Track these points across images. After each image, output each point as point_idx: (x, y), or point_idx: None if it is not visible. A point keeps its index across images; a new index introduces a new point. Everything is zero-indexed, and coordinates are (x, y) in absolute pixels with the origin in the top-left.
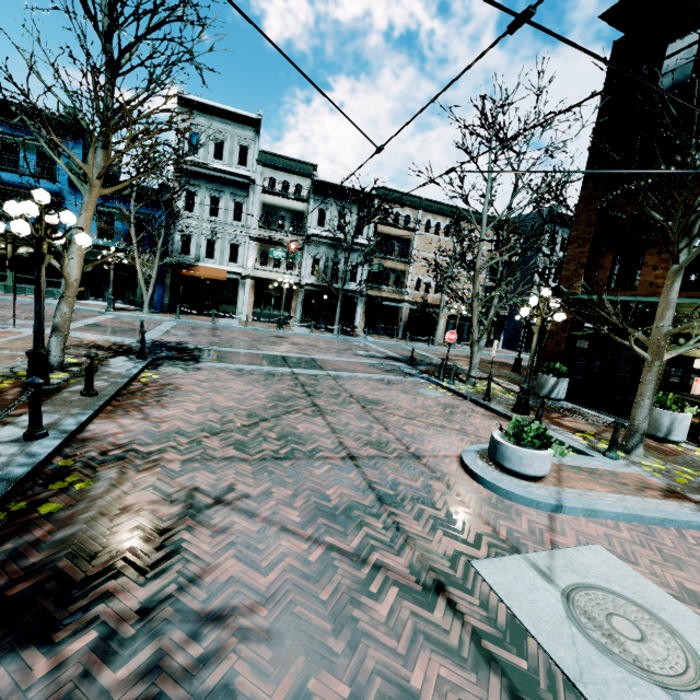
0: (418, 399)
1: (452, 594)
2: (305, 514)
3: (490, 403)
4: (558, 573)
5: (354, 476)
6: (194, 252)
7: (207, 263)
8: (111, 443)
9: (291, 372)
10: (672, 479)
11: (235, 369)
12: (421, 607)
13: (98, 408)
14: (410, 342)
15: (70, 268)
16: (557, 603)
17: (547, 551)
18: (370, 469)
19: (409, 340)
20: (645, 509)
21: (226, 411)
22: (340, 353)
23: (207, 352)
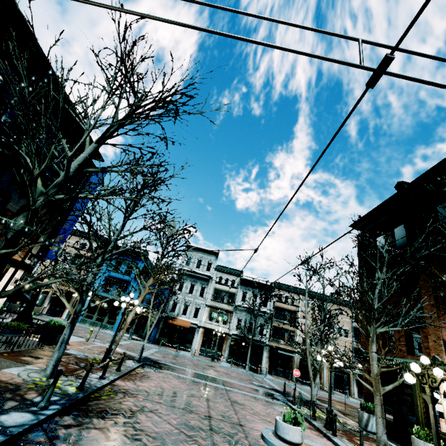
0: (268, 409)
1: None
2: (179, 423)
3: (314, 421)
4: None
5: (206, 421)
6: (177, 310)
7: (182, 317)
8: (122, 387)
9: (205, 382)
10: None
11: (177, 375)
12: None
13: (120, 375)
14: (299, 384)
15: (129, 317)
16: None
17: None
18: (214, 421)
19: (300, 383)
20: None
21: (165, 389)
22: (241, 380)
23: (167, 366)
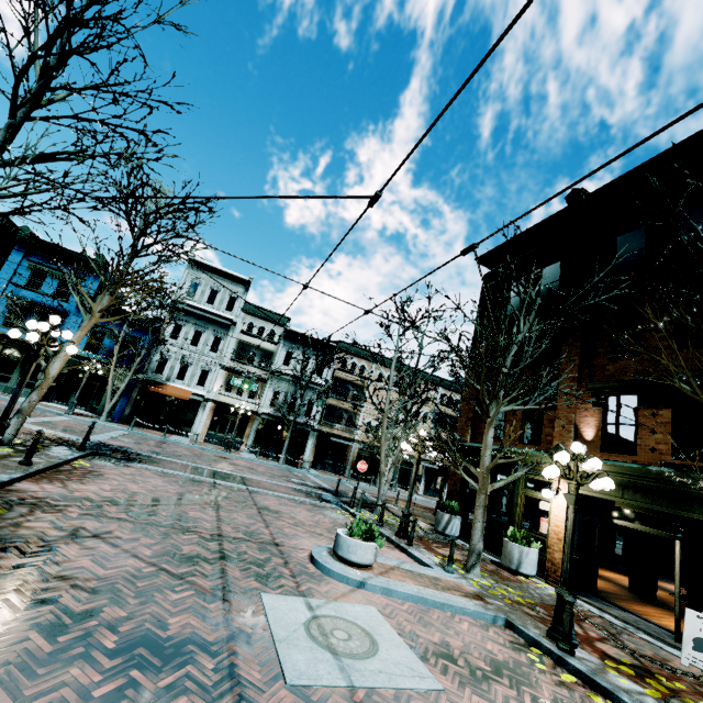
0: (317, 516)
1: (232, 601)
2: (157, 553)
3: (382, 527)
4: (322, 609)
5: (213, 544)
6: (167, 372)
7: (176, 383)
8: (30, 495)
9: (213, 481)
10: (486, 590)
11: (162, 471)
12: (204, 601)
13: (30, 473)
14: (354, 481)
15: (53, 368)
16: (304, 617)
17: (327, 600)
18: (229, 543)
19: (354, 479)
20: (434, 595)
21: (135, 494)
22: (273, 477)
23: (143, 457)
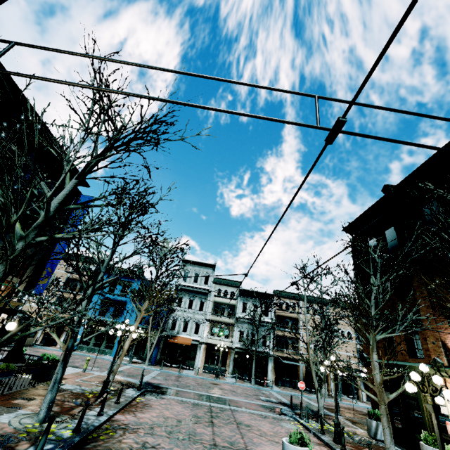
0: (276, 427)
1: None
2: None
3: (323, 435)
4: None
5: None
6: (177, 328)
7: (182, 334)
8: (122, 423)
9: (209, 404)
10: None
11: (180, 400)
12: None
13: (120, 409)
14: (307, 393)
15: (126, 344)
16: None
17: None
18: None
19: (307, 392)
20: None
21: (168, 418)
22: (247, 397)
23: (170, 390)
